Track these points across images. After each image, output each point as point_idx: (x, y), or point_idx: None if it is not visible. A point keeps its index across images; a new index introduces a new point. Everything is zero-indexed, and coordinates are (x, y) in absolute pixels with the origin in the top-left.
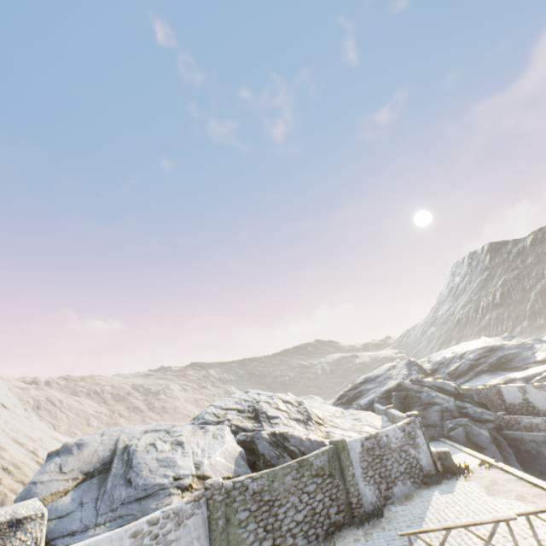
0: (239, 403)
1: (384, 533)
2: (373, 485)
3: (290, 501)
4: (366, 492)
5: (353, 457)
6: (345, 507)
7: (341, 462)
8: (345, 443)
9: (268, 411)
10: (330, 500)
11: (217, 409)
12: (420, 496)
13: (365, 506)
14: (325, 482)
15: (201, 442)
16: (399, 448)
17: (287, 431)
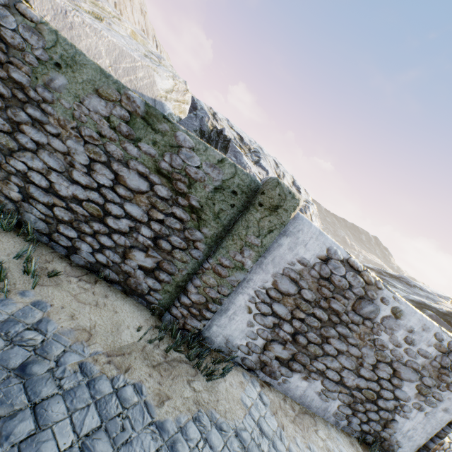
0: (250, 141)
1: (133, 413)
2: (262, 327)
3: (66, 143)
4: (236, 318)
5: (278, 250)
6: (171, 284)
7: (240, 222)
8: (292, 207)
9: (264, 160)
10: (152, 241)
11: (225, 121)
12: (329, 451)
13: (211, 328)
14: (171, 208)
15: (117, 27)
16: (391, 357)
17: (242, 149)
